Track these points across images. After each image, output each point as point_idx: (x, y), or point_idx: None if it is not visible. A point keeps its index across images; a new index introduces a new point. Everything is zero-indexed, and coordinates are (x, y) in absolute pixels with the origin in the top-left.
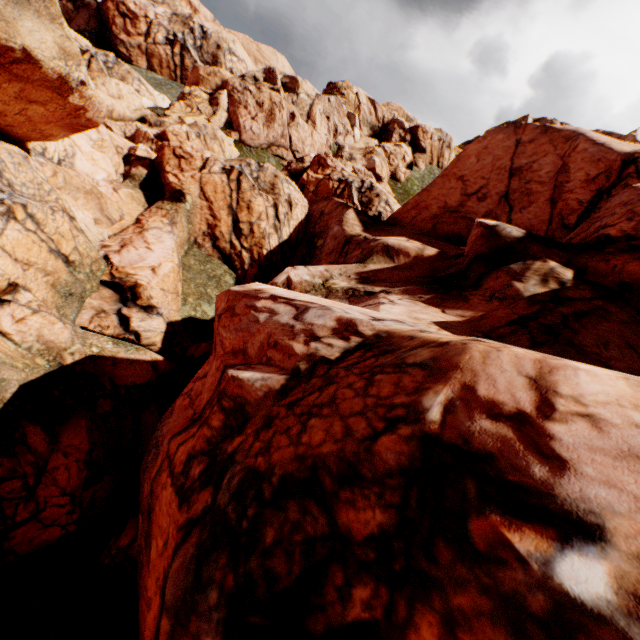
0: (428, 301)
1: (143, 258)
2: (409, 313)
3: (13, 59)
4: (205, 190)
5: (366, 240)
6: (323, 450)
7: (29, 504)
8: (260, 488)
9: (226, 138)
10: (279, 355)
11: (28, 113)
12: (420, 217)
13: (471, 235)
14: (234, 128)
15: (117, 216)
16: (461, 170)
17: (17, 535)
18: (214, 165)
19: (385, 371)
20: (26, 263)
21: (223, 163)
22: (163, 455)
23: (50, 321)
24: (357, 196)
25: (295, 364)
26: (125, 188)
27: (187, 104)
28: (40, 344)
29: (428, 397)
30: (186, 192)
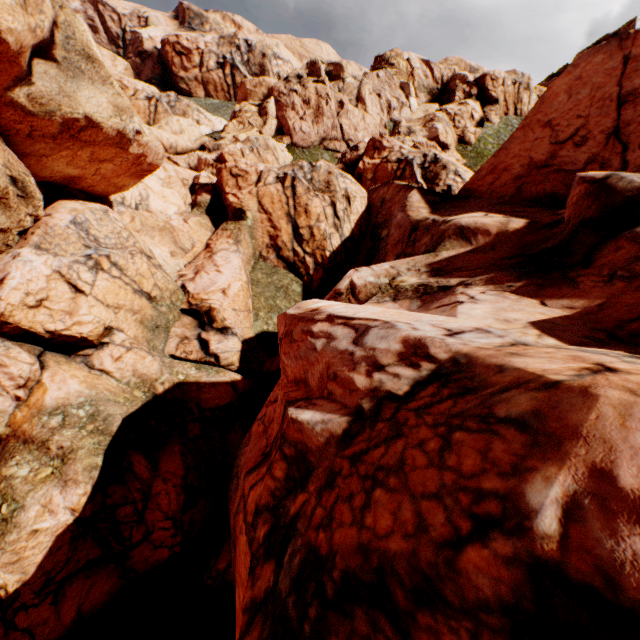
0: (520, 290)
1: (214, 282)
2: (496, 313)
3: (80, 128)
4: (263, 203)
5: (435, 223)
6: (390, 546)
7: (141, 527)
8: (321, 581)
9: (278, 145)
10: (339, 389)
11: (101, 172)
12: (499, 182)
13: (571, 195)
14: (284, 133)
15: (189, 245)
16: (547, 114)
17: (135, 554)
18: (268, 176)
19: (466, 426)
20: (116, 307)
21: (276, 172)
22: (240, 491)
23: (141, 356)
24: (420, 173)
25: (357, 402)
26: (193, 217)
27: (239, 121)
28: (136, 378)
29: (534, 487)
30: (246, 209)
